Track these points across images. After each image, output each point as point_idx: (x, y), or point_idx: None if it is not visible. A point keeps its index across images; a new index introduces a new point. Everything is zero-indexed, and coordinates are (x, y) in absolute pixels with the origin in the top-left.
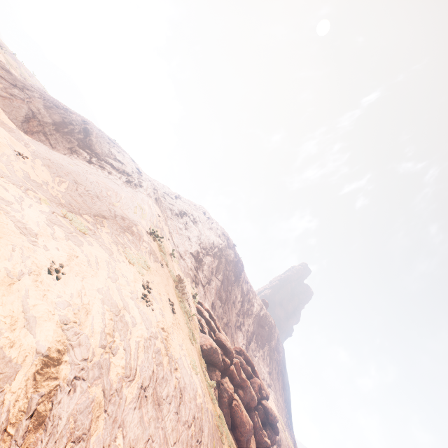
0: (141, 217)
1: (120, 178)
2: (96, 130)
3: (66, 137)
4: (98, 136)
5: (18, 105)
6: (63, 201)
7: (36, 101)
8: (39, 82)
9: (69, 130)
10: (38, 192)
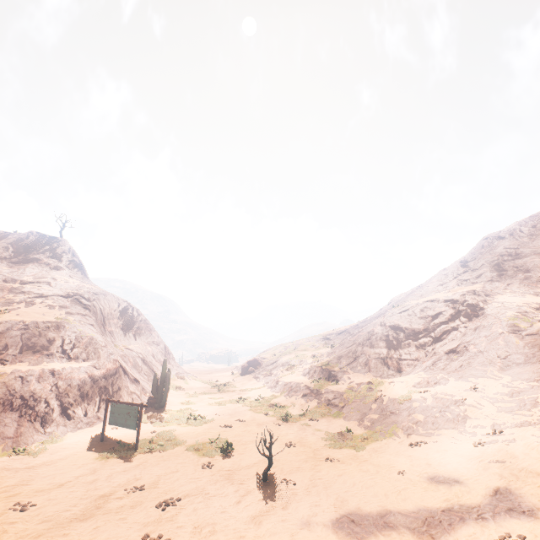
0: (529, 324)
1: (463, 322)
2: (390, 319)
3: (403, 345)
4: (401, 321)
5: (373, 364)
6: (533, 383)
7: (366, 351)
8: (311, 337)
9: (394, 340)
10: (534, 396)
